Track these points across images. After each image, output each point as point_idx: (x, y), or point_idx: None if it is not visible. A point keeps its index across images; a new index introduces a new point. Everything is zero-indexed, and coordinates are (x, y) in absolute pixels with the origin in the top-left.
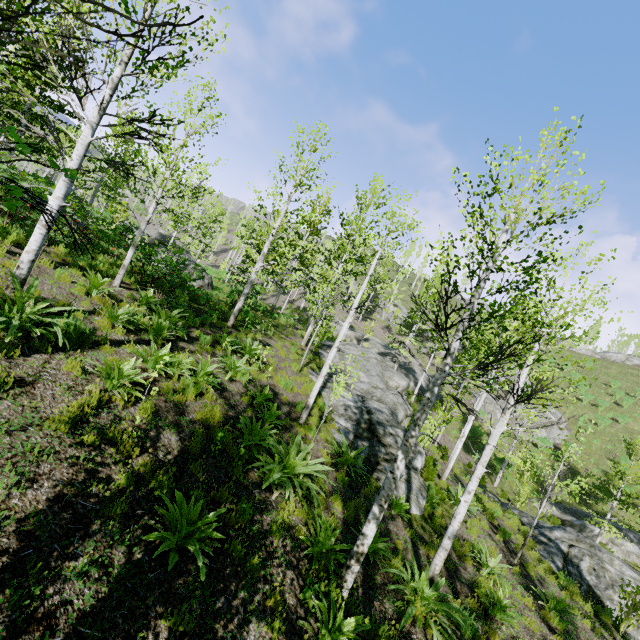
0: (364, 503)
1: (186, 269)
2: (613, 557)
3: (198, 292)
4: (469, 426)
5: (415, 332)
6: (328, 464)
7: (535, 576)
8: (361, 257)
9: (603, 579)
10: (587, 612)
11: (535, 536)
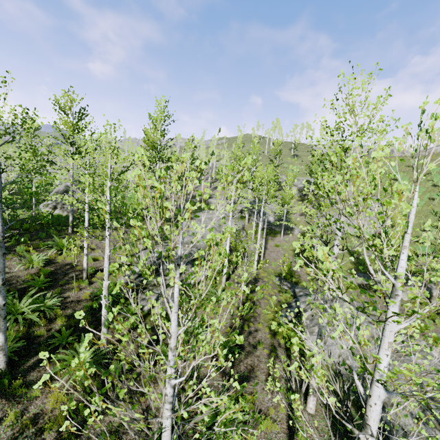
0: (98, 316)
1: (59, 205)
2: (344, 303)
3: (62, 217)
4: (227, 246)
5: (250, 188)
6: (86, 299)
7: (248, 330)
8: (162, 157)
9: (315, 320)
10: (281, 344)
11: (290, 303)
